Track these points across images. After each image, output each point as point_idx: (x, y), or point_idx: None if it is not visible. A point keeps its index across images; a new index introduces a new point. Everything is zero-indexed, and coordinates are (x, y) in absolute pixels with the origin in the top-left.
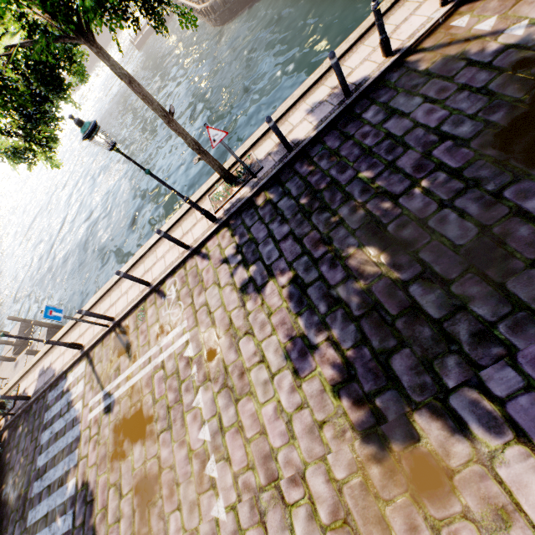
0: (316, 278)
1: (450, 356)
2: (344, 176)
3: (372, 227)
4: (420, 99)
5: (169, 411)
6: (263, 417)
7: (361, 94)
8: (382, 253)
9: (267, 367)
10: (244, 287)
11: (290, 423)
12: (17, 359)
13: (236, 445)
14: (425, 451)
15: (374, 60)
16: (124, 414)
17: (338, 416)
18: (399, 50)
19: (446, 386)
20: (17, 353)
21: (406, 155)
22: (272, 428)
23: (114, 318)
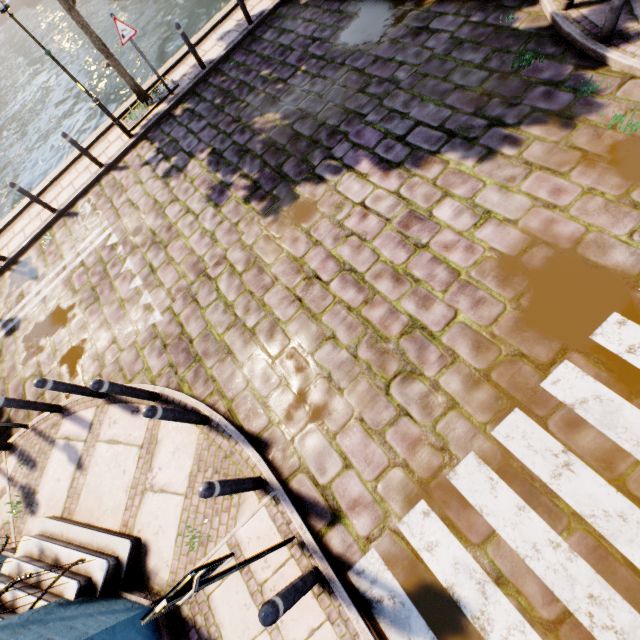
0: (230, 145)
1: (317, 150)
2: (250, 77)
3: (270, 102)
4: (302, 21)
5: (94, 290)
6: (191, 244)
7: (261, 22)
8: (277, 114)
9: (192, 214)
10: (167, 174)
11: (214, 235)
12: None
13: (168, 272)
14: (302, 201)
15: None
16: (37, 322)
17: (249, 213)
18: None
19: (314, 165)
20: None
21: (293, 55)
22: (199, 245)
23: (7, 257)
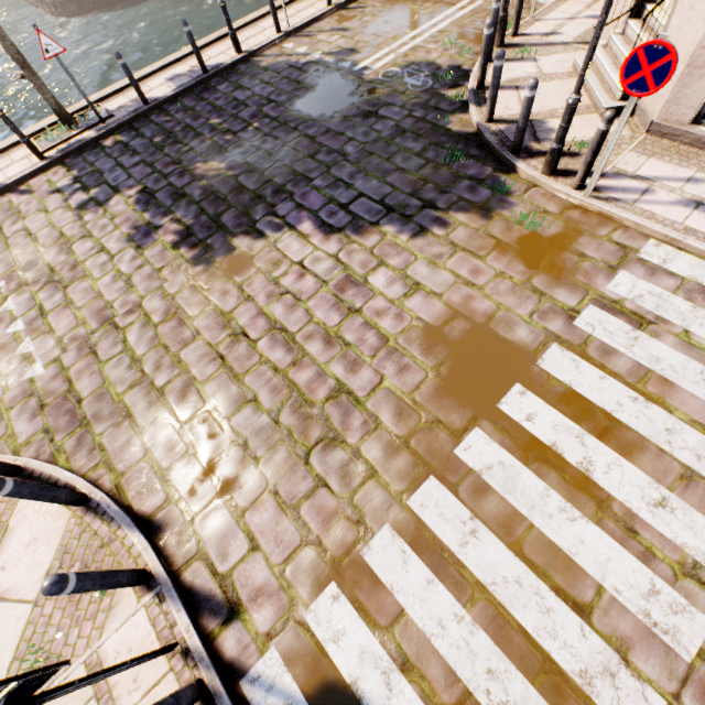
0: (165, 186)
1: (260, 205)
2: (198, 123)
3: (217, 150)
4: (260, 81)
5: None
6: (100, 286)
7: (217, 74)
8: (222, 163)
9: (107, 253)
10: (83, 206)
11: (130, 279)
12: None
13: (64, 317)
14: (238, 254)
15: (230, 54)
16: None
17: (176, 260)
18: (248, 52)
19: (256, 220)
20: None
21: (246, 111)
22: (110, 289)
23: None
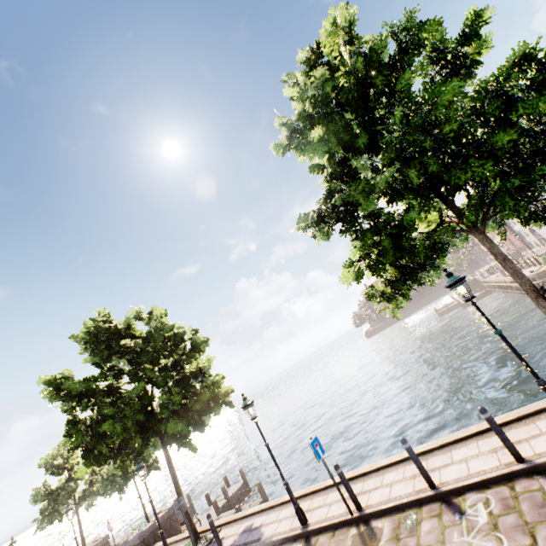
0: None
1: None
2: None
3: None
4: None
5: None
6: None
7: None
8: None
9: None
10: None
11: None
12: (220, 514)
13: None
14: None
15: None
16: None
17: None
18: None
19: None
20: (223, 510)
21: None
22: None
23: (362, 507)
